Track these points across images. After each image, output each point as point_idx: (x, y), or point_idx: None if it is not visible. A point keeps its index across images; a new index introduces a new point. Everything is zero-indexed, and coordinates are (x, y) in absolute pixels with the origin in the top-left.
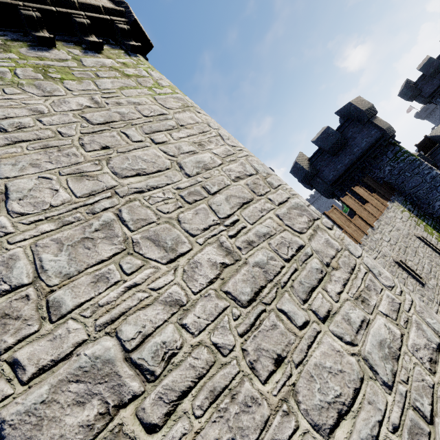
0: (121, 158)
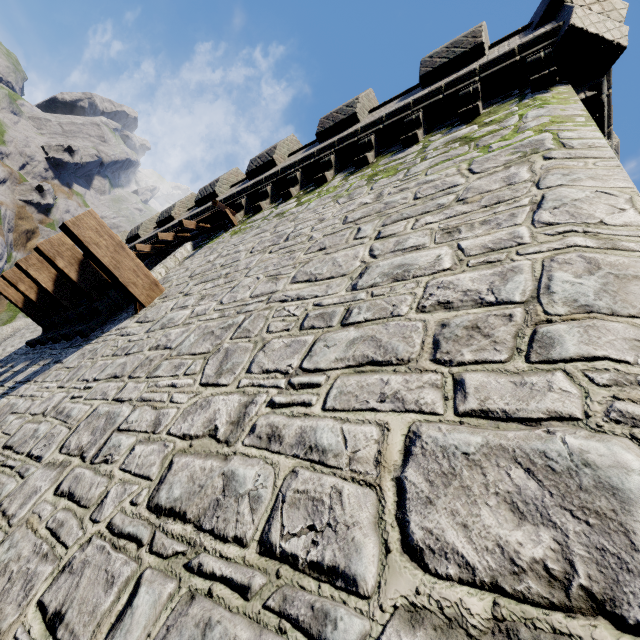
0: (318, 260)
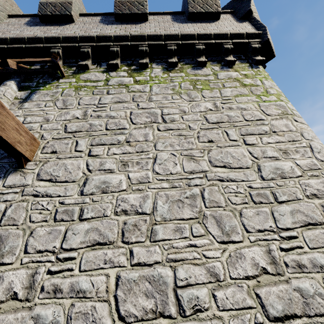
0: (217, 151)
